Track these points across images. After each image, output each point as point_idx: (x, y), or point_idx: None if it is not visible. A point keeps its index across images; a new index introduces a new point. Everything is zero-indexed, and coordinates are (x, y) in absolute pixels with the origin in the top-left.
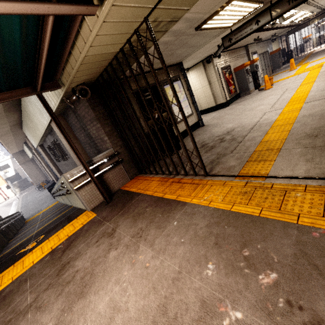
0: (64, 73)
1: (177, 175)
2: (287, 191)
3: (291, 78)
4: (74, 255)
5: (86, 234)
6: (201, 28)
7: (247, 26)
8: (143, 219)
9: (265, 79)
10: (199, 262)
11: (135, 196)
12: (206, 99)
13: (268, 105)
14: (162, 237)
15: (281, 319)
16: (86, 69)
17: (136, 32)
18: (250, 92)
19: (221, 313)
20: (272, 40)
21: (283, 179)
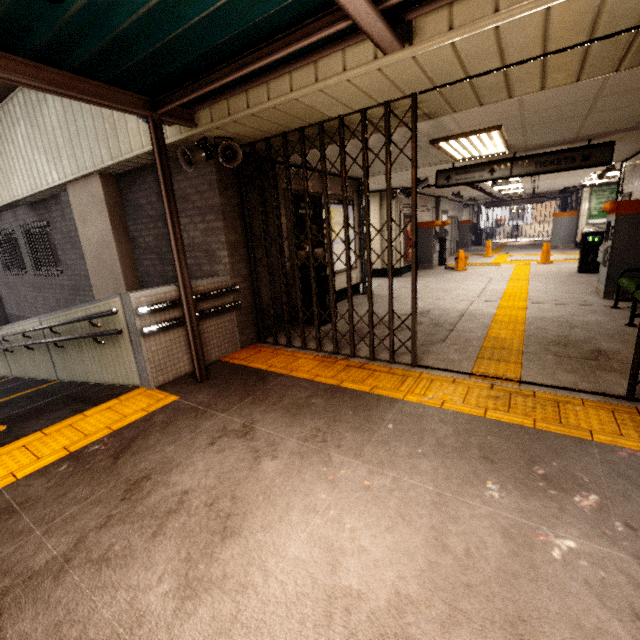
0: (216, 106)
1: (353, 357)
2: (560, 403)
3: (490, 266)
4: (158, 465)
5: (168, 429)
6: (437, 144)
7: (477, 170)
8: (313, 414)
9: (460, 256)
10: (470, 481)
11: (270, 377)
12: None
13: (472, 292)
14: (375, 444)
15: (629, 544)
16: (266, 118)
17: (387, 105)
18: (432, 267)
19: (543, 543)
20: (465, 205)
21: (545, 387)
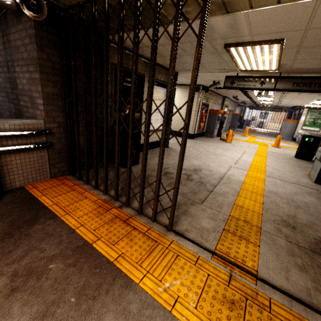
0: None
1: (127, 206)
2: None
3: (245, 143)
4: None
5: None
6: (229, 48)
7: (253, 80)
8: (32, 294)
9: (229, 133)
10: None
11: (43, 218)
12: (177, 122)
13: (232, 159)
14: None
15: None
16: None
17: None
18: (213, 136)
19: None
20: (238, 105)
21: (280, 293)
